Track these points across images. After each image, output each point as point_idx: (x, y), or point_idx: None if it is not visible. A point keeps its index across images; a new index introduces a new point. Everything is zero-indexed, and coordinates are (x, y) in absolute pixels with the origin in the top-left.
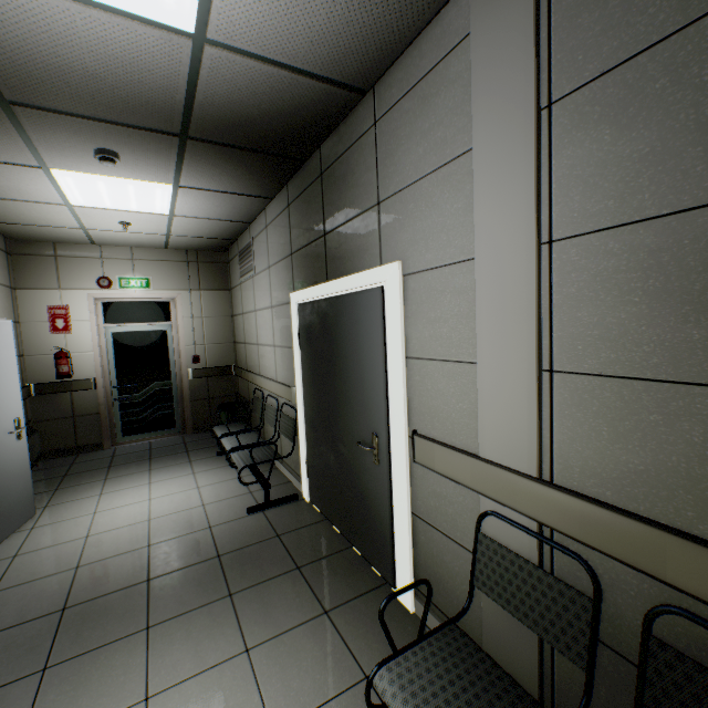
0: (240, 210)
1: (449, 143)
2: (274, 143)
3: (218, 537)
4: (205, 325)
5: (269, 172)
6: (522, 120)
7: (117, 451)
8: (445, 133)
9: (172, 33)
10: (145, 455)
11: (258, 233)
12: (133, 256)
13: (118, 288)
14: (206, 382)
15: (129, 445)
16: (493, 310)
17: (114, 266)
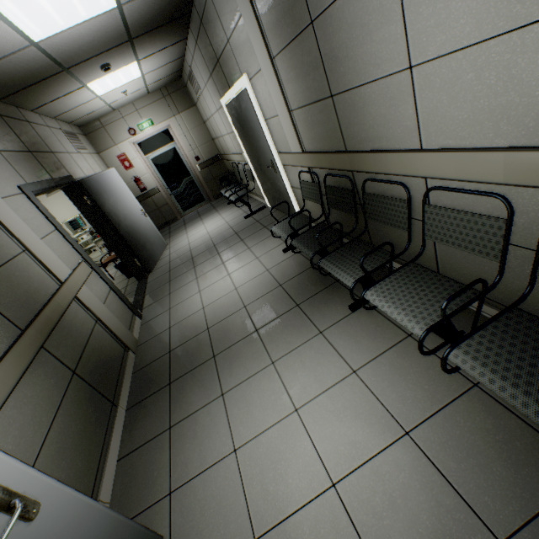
0: (174, 54)
1: (235, 9)
2: (170, 16)
3: (235, 229)
4: (192, 136)
5: (176, 28)
6: (247, 3)
7: (185, 219)
8: (232, 3)
9: (109, 11)
10: (197, 216)
11: (191, 63)
12: (136, 108)
13: (140, 132)
14: (208, 170)
15: (188, 215)
16: (273, 91)
17: (131, 119)
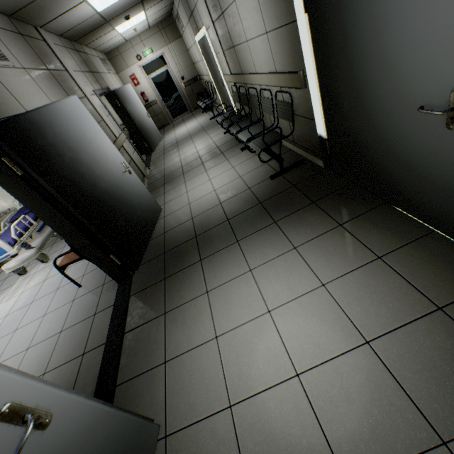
0: (167, 3)
1: None
2: None
3: (203, 126)
4: (179, 61)
5: None
6: None
7: (174, 124)
8: None
9: None
10: (182, 121)
11: (177, 8)
12: (141, 40)
13: (144, 58)
14: (190, 87)
15: (176, 121)
16: (215, 39)
17: (138, 48)
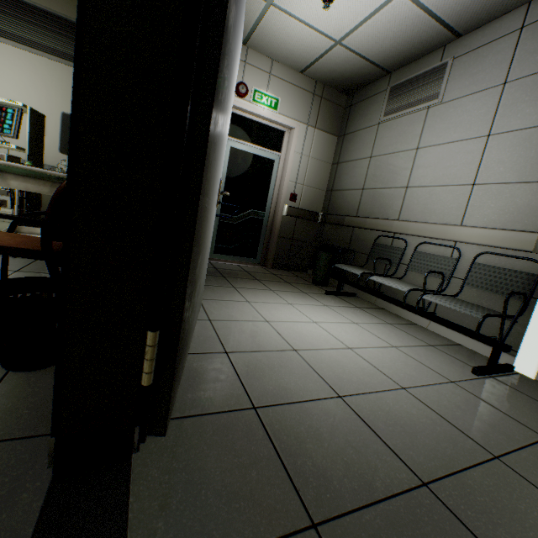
0: None
1: None
2: None
3: (489, 401)
4: (308, 166)
5: None
6: None
7: (215, 265)
8: None
9: None
10: (247, 275)
11: (477, 46)
12: (271, 70)
13: (251, 100)
14: (294, 222)
15: (220, 262)
16: None
17: (253, 75)
